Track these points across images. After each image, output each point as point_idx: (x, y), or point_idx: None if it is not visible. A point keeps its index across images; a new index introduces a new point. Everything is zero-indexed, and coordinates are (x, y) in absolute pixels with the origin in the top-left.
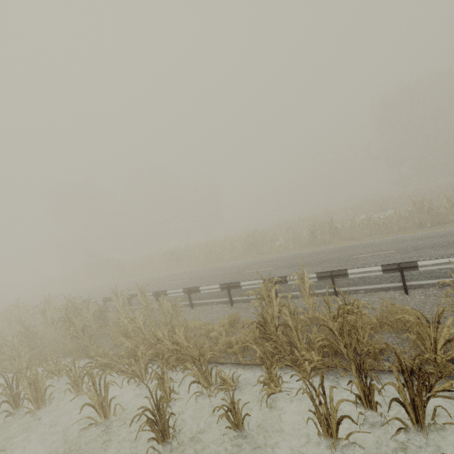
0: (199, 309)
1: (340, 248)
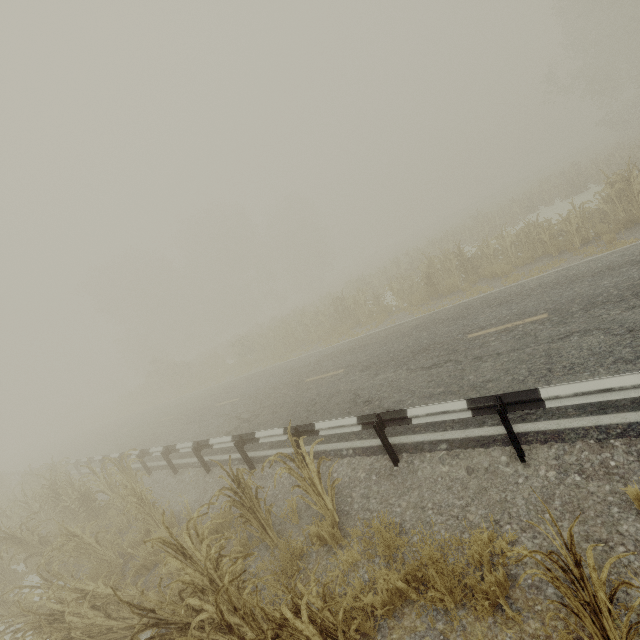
0: (215, 475)
1: (462, 309)
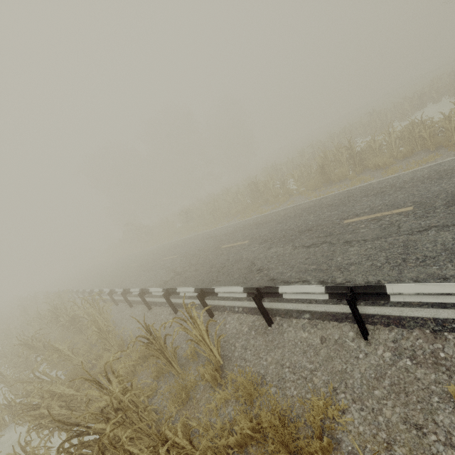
0: (153, 312)
1: (344, 196)
